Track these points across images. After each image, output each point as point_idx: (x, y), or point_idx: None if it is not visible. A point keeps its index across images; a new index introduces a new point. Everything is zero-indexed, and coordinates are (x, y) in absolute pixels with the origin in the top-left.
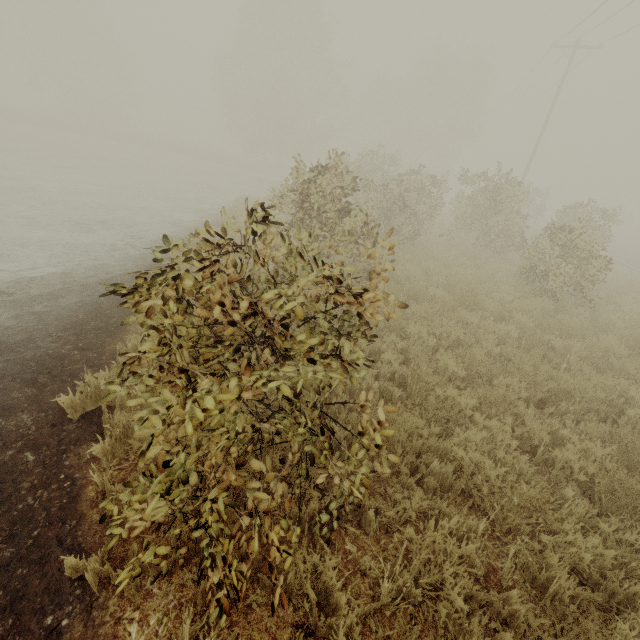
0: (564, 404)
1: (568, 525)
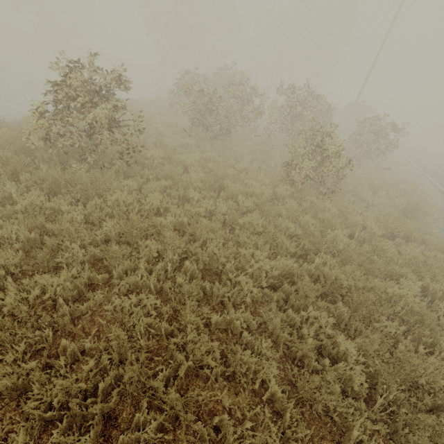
0: (189, 264)
1: (0, 357)
